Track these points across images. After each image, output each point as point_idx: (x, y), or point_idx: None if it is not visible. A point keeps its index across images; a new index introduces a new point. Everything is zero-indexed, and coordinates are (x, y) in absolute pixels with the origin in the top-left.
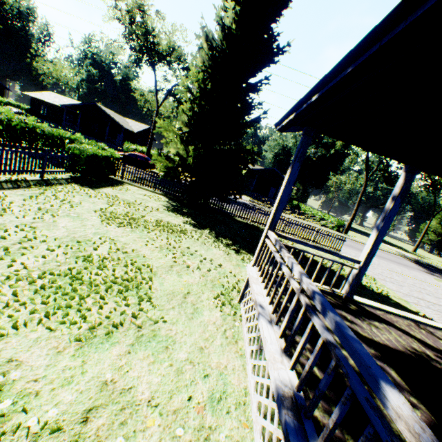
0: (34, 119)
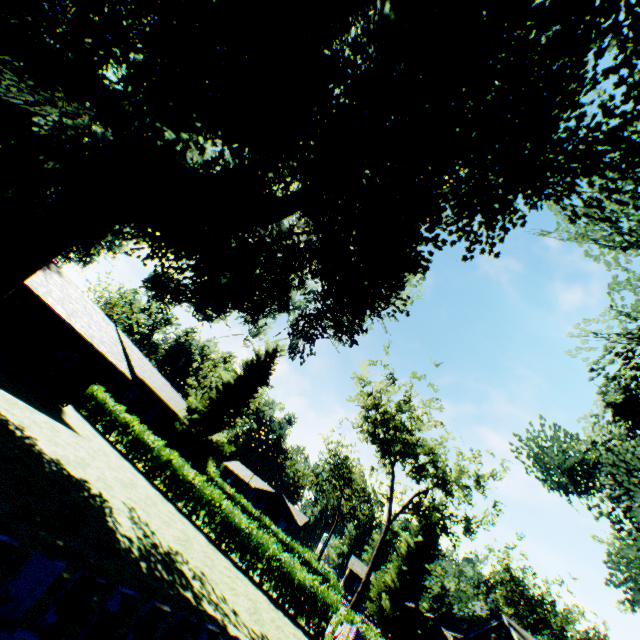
0: (300, 546)
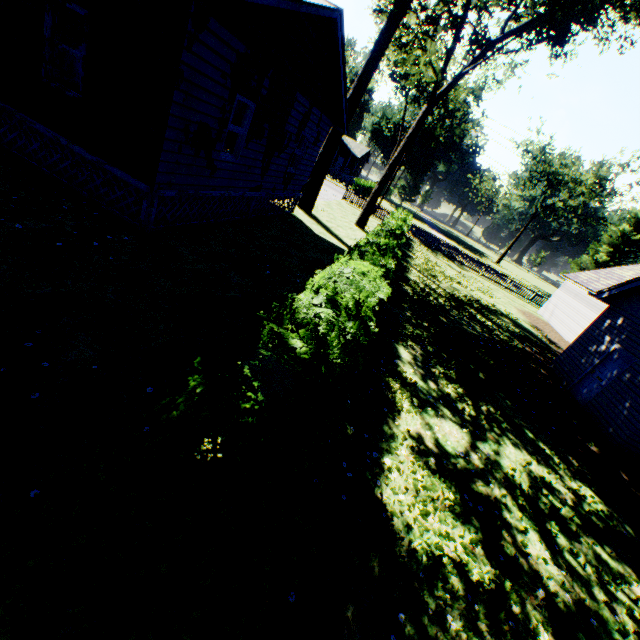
0: None
